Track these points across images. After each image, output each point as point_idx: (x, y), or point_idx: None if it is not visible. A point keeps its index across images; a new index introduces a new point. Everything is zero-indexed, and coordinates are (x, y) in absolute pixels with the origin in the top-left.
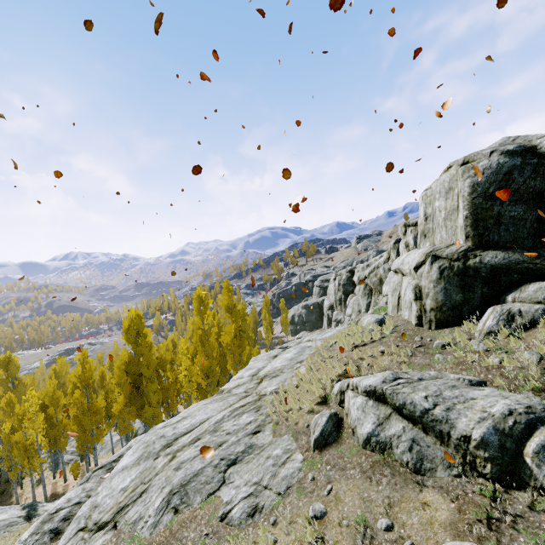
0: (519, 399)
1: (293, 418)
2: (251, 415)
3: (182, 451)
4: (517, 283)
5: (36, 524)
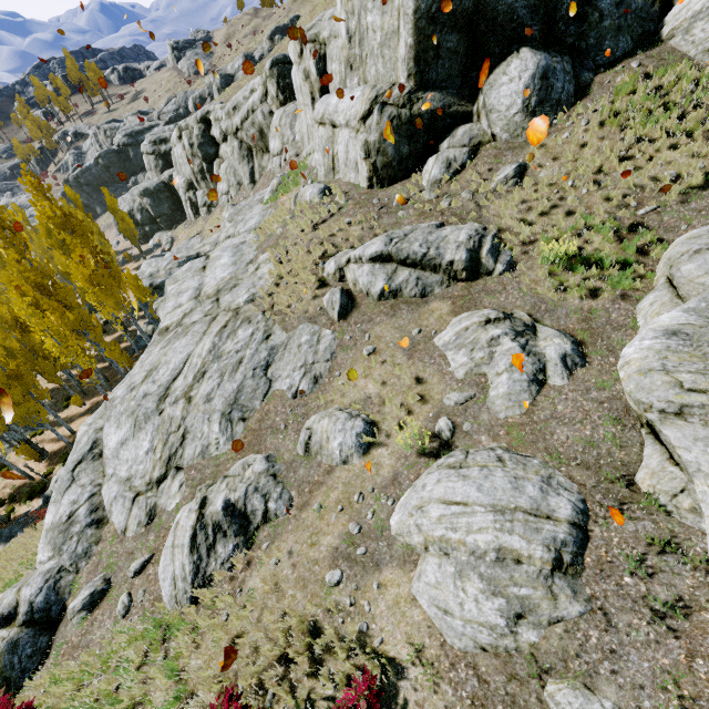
0: (470, 228)
1: (300, 310)
2: (247, 328)
3: (196, 390)
4: (449, 128)
5: (44, 544)
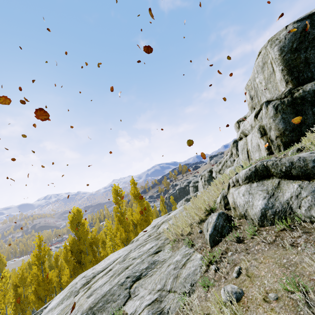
0: None
1: (187, 232)
2: (153, 242)
3: (96, 282)
4: None
5: None
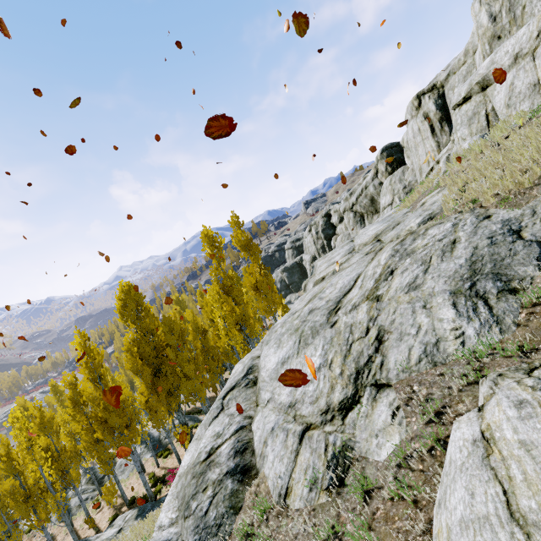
0: None
1: (537, 175)
2: (440, 226)
3: (384, 287)
4: None
5: (171, 496)
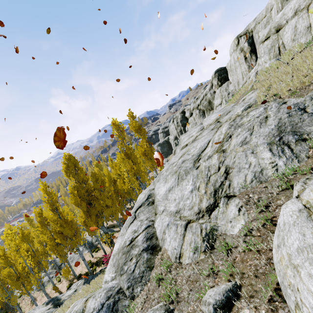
0: None
1: (312, 77)
2: (256, 110)
3: (226, 145)
4: None
5: (110, 266)
